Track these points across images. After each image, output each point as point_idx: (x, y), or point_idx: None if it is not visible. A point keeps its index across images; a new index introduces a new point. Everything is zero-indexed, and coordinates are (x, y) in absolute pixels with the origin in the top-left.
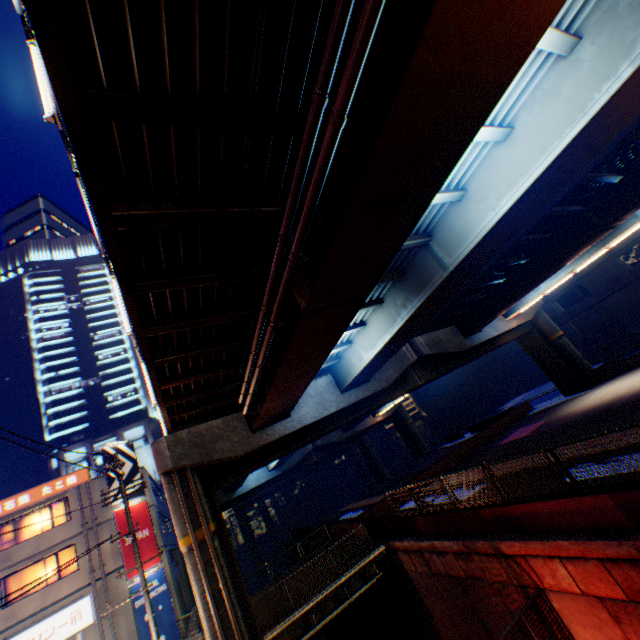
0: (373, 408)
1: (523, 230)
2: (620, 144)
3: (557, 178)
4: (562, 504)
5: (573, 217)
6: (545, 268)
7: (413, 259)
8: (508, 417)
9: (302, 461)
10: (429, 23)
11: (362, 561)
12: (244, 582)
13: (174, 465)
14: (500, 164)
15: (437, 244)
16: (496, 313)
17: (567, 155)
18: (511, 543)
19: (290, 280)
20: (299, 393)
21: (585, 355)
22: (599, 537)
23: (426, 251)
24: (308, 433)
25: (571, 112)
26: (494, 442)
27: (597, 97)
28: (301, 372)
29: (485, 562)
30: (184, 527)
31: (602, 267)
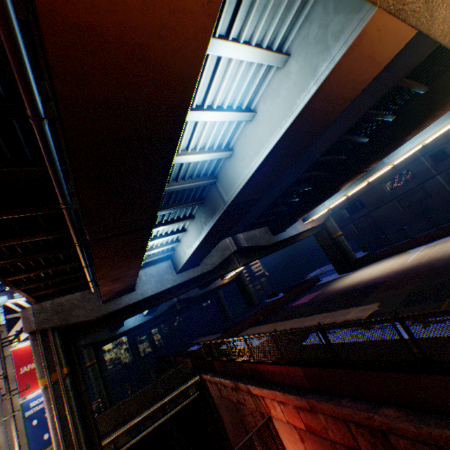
0: (202, 283)
1: (303, 170)
2: (364, 118)
3: (290, 150)
4: (280, 368)
5: (340, 162)
6: (321, 195)
7: (209, 192)
8: (303, 286)
9: (169, 309)
10: (53, 65)
11: (182, 387)
12: (89, 407)
13: (37, 327)
14: (251, 136)
15: (220, 185)
16: (293, 221)
17: (289, 138)
18: (255, 388)
19: (72, 219)
20: (133, 278)
21: (360, 245)
22: (293, 393)
23: (215, 188)
24: (151, 301)
25: (286, 109)
26: (289, 303)
27: (299, 102)
28: (124, 269)
29: (245, 395)
30: (43, 372)
31: (374, 189)
